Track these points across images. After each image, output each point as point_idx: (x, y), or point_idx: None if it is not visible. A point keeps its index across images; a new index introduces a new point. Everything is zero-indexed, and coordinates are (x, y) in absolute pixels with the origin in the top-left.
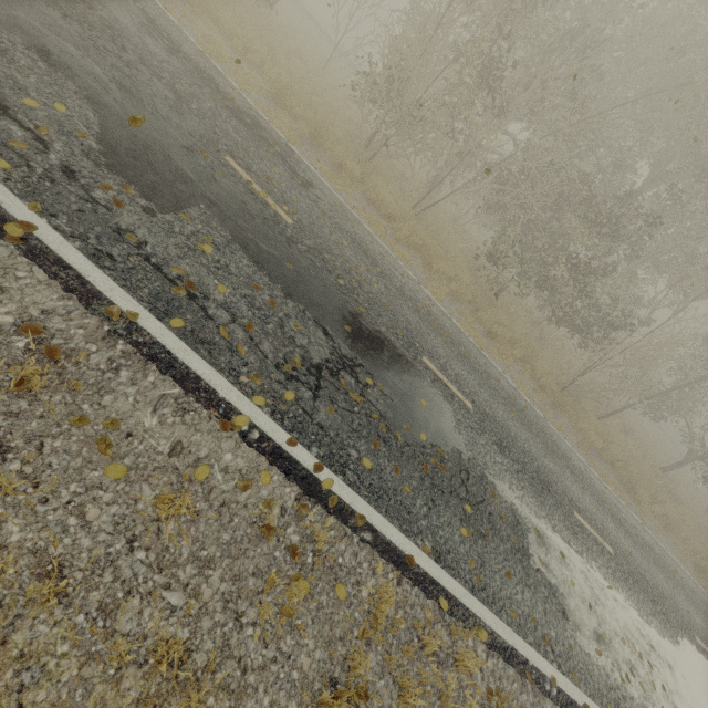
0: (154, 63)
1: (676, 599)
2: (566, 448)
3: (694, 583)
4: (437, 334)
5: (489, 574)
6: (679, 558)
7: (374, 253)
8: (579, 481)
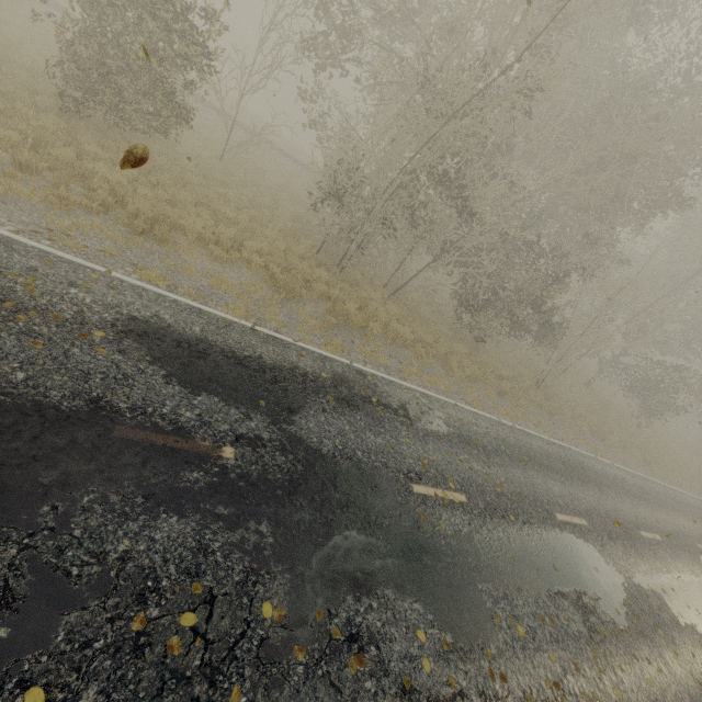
0: (315, 440)
1: (676, 523)
2: (588, 461)
3: (659, 485)
4: (528, 467)
5: (694, 669)
6: (641, 467)
7: (462, 429)
8: (615, 491)
